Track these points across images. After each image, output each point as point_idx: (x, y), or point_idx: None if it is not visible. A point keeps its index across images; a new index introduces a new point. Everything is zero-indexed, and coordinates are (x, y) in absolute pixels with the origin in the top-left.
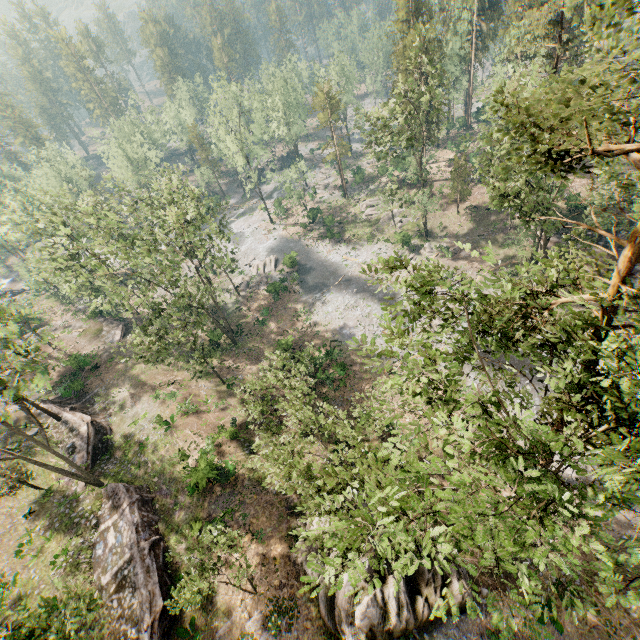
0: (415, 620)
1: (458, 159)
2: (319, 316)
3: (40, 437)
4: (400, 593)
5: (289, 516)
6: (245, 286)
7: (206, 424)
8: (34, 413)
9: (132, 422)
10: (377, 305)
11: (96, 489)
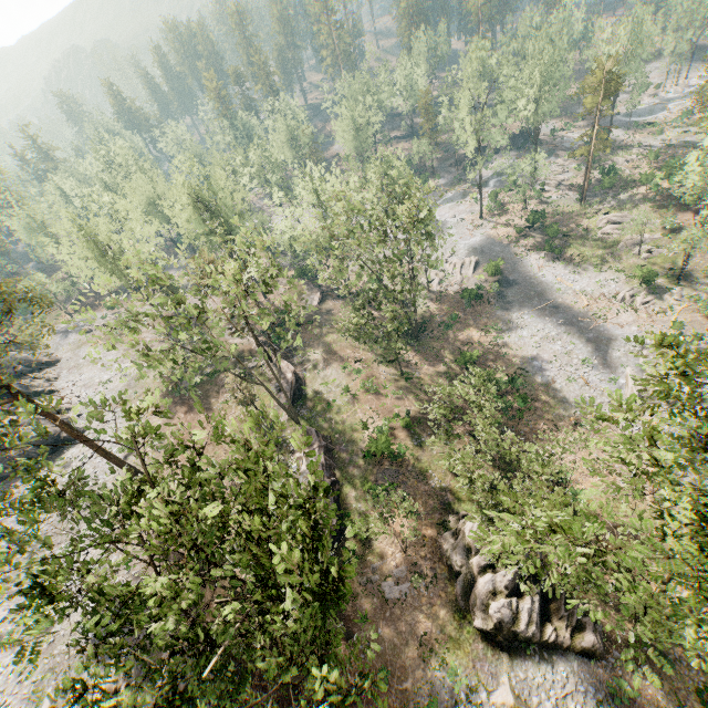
0: (540, 638)
1: None
2: (510, 338)
3: (257, 370)
4: (533, 612)
5: (442, 510)
6: (437, 283)
7: (383, 406)
8: (254, 349)
9: (323, 382)
10: (583, 345)
11: (295, 425)
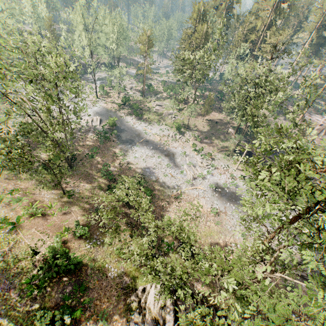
0: None
1: (211, 94)
2: (130, 158)
3: None
4: None
5: (124, 295)
6: (78, 130)
7: (51, 225)
8: None
9: None
10: (164, 158)
11: None
